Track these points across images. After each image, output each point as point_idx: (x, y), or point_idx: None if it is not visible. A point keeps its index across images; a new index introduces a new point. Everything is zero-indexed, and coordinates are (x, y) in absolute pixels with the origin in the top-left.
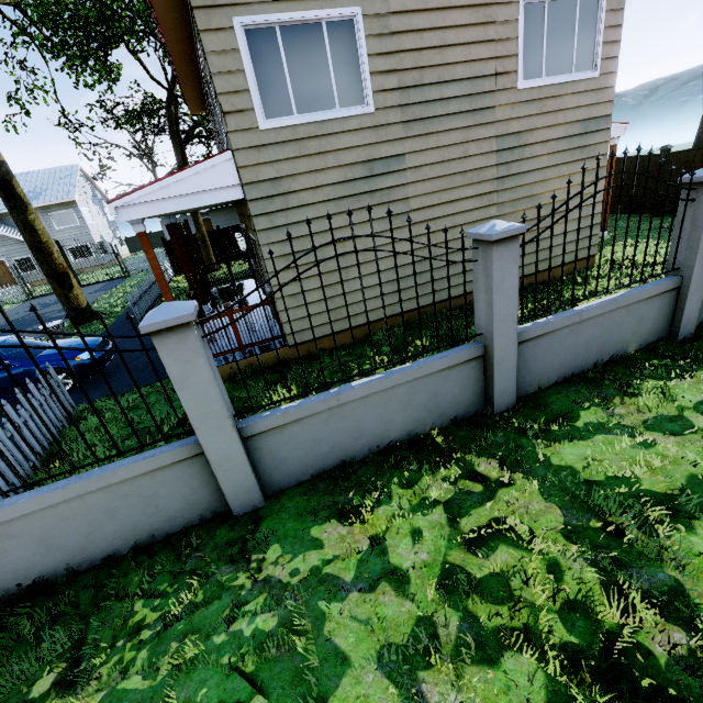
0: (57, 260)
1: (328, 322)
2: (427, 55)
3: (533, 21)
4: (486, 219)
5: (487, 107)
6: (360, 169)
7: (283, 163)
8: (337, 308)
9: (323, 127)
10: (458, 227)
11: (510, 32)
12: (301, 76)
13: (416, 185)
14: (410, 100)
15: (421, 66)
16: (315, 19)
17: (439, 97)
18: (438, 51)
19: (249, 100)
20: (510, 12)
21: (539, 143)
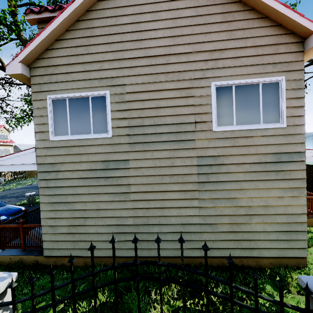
0: None
1: (70, 248)
2: (147, 111)
3: (224, 95)
4: (189, 207)
5: (189, 139)
6: (101, 164)
7: (59, 156)
8: (77, 240)
9: (82, 142)
10: (166, 208)
11: (205, 101)
12: (76, 118)
13: (136, 177)
14: (134, 132)
15: (143, 116)
16: (86, 95)
17: (154, 132)
18: (154, 109)
19: (48, 127)
20: (204, 91)
21: (235, 164)
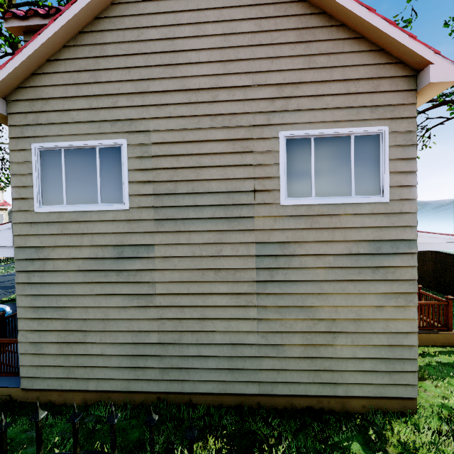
0: None
1: (62, 377)
2: (183, 172)
3: (298, 151)
4: (243, 318)
5: (245, 216)
6: (111, 250)
7: (48, 236)
8: (72, 365)
9: (84, 215)
10: (209, 320)
11: (270, 159)
12: (76, 180)
13: (164, 272)
14: (163, 203)
15: (176, 179)
16: (91, 145)
17: (193, 203)
18: (194, 170)
19: (32, 192)
20: (269, 145)
21: (312, 255)
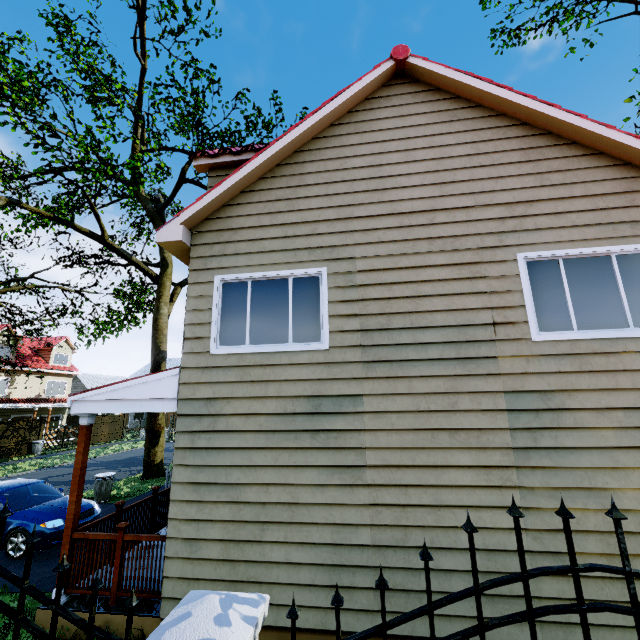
0: (159, 421)
1: None
2: (397, 303)
3: (544, 275)
4: (500, 506)
5: (484, 356)
6: (304, 403)
7: (223, 385)
8: (240, 580)
9: (271, 358)
10: (447, 508)
11: (508, 285)
12: (262, 315)
13: (377, 433)
14: (373, 341)
15: (389, 312)
16: (284, 276)
17: (412, 341)
18: (411, 300)
19: (209, 330)
20: (505, 268)
21: (590, 409)
